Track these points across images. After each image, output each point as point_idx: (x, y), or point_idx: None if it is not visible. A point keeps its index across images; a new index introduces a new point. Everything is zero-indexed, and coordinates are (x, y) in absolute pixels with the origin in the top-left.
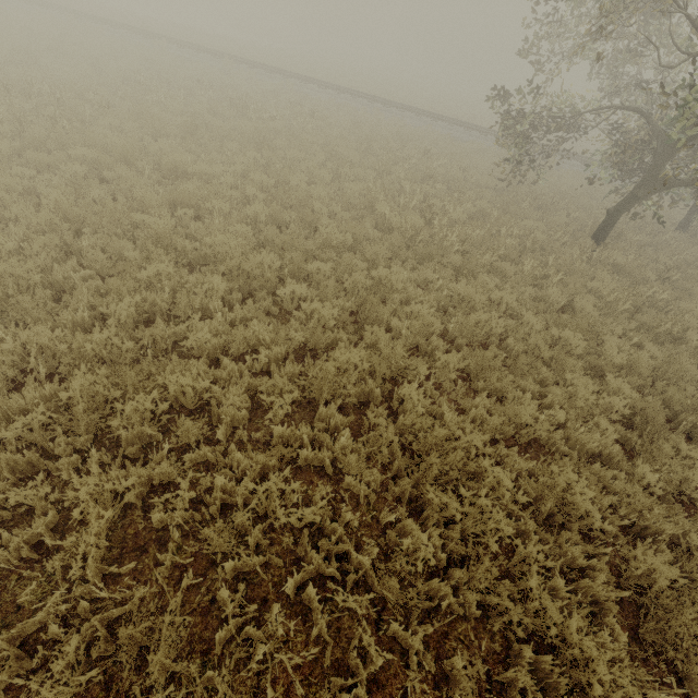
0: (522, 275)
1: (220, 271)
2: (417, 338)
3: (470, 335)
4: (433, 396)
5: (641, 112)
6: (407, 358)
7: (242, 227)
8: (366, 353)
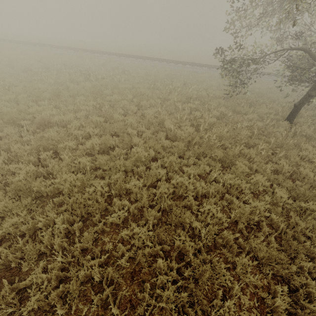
0: (260, 155)
1: (63, 209)
2: (213, 236)
3: (247, 219)
4: (238, 294)
5: (305, 49)
6: (208, 250)
7: (85, 155)
8: (180, 265)
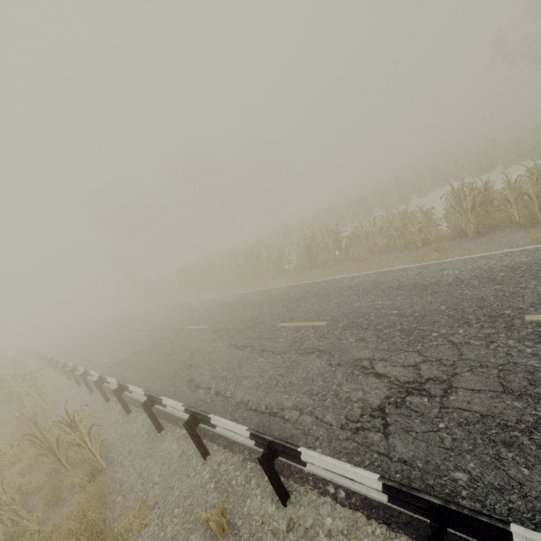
0: None
1: None
2: None
3: None
4: None
5: None
6: None
7: None
8: None
